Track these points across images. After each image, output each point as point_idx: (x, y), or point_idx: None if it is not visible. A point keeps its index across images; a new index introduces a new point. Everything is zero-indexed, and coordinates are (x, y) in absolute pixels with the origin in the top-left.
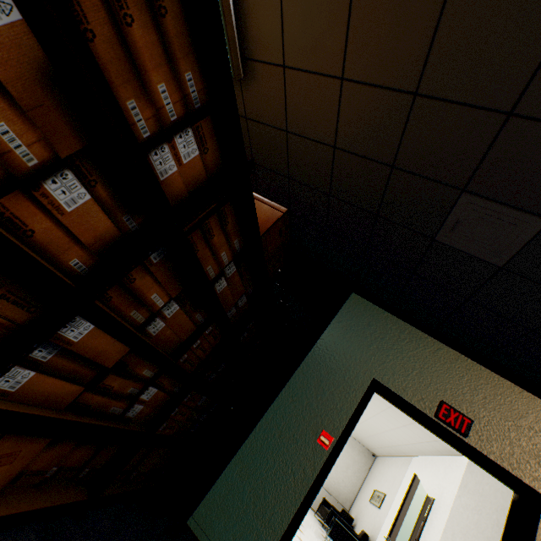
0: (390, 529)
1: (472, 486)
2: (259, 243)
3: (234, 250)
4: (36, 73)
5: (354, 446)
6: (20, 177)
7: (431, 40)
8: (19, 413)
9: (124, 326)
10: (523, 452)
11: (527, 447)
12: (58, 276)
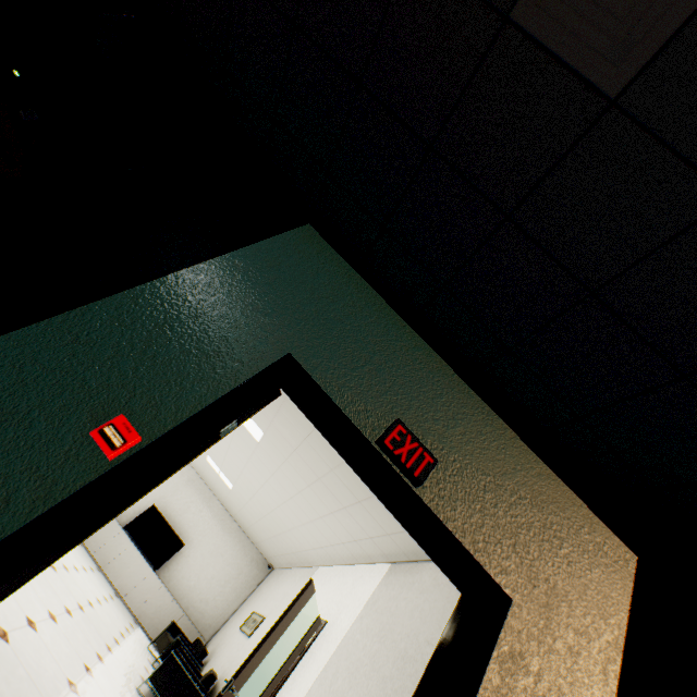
0: (242, 666)
1: (384, 603)
2: None
3: None
4: None
5: (248, 553)
6: None
7: None
8: None
9: None
10: (497, 526)
11: (505, 519)
12: None
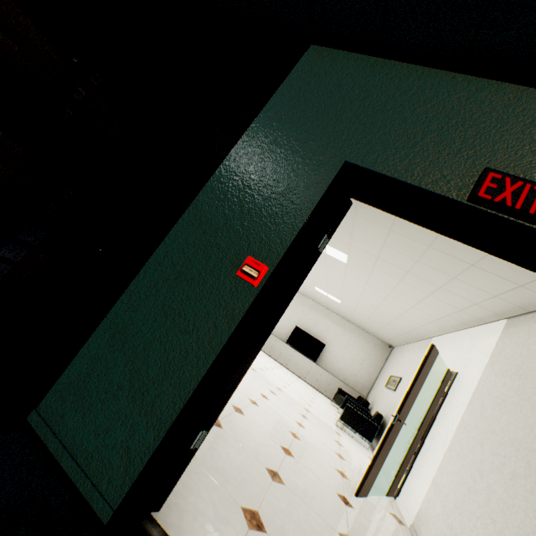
0: (400, 407)
1: (512, 350)
2: None
3: None
4: None
5: (369, 341)
6: None
7: None
8: None
9: None
10: None
11: None
12: None
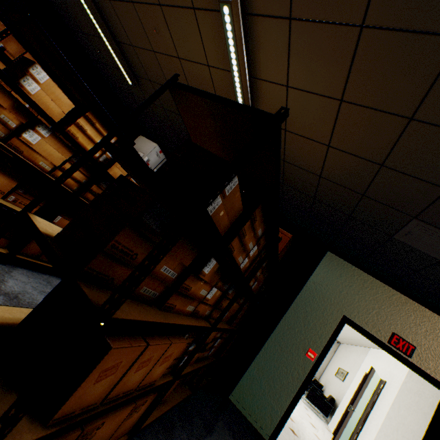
0: (353, 401)
1: (416, 377)
2: (276, 261)
3: (262, 267)
4: (214, 271)
5: None
6: (202, 300)
7: (394, 144)
8: (186, 373)
9: (221, 328)
10: None
11: None
12: (209, 327)
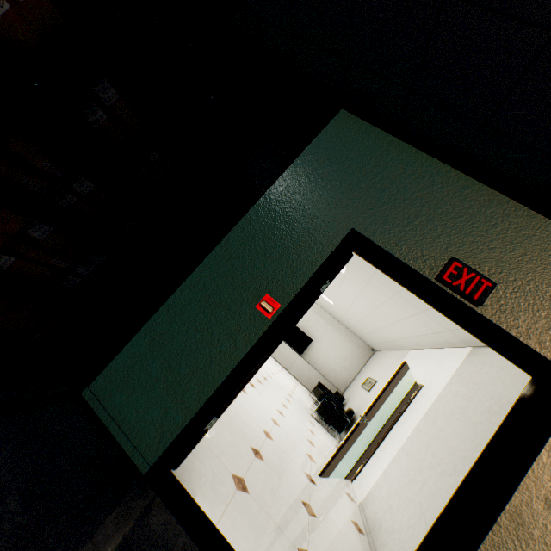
0: (368, 409)
1: (468, 375)
2: None
3: None
4: None
5: (355, 342)
6: None
7: None
8: None
9: None
10: None
11: None
12: None
